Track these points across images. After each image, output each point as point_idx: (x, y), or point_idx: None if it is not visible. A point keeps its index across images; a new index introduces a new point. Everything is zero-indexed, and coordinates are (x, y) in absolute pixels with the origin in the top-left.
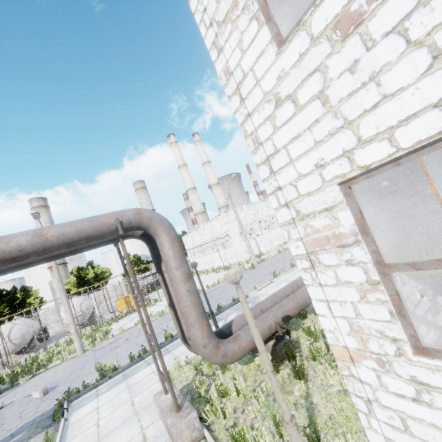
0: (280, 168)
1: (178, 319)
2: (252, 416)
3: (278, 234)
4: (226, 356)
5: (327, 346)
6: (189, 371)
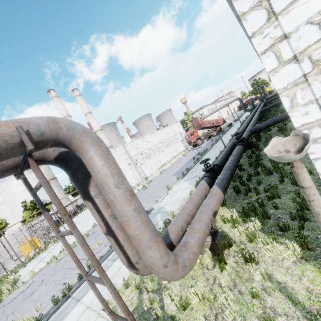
0: (291, 2)
1: (120, 245)
2: (230, 320)
3: (156, 161)
4: (186, 267)
5: (254, 227)
6: (131, 293)
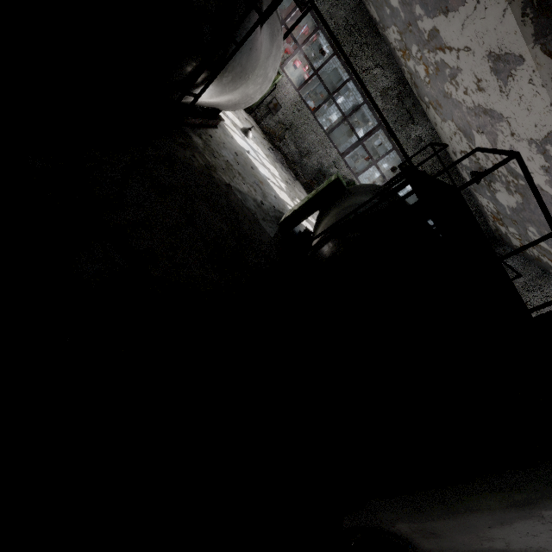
0: None
1: None
2: None
3: None
4: None
5: None
6: None
